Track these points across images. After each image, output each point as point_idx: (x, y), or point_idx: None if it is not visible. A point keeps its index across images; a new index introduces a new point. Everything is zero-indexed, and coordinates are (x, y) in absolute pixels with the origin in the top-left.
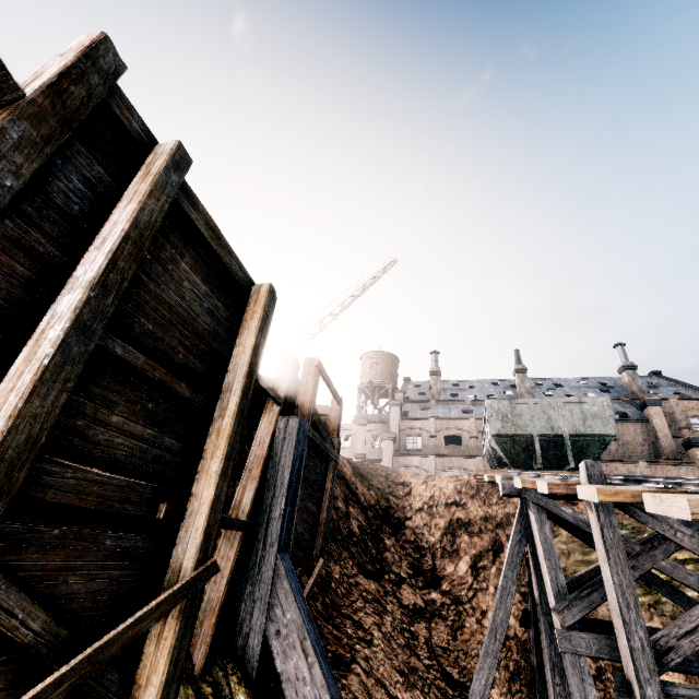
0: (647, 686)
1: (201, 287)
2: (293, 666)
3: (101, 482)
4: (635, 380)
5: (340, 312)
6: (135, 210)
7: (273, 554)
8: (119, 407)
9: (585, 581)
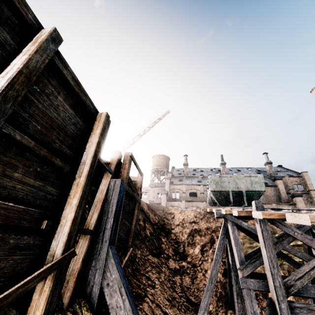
0: (281, 303)
1: (69, 111)
2: (115, 301)
3: (6, 208)
4: (271, 168)
5: (143, 134)
6: (27, 58)
7: (106, 246)
8: (19, 169)
9: (252, 255)
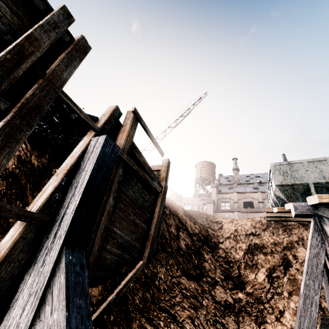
0: None
1: None
2: None
3: None
4: None
5: (175, 126)
6: None
7: (58, 246)
8: None
9: None
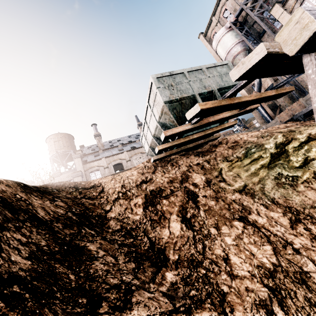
0: None
1: None
2: None
3: None
4: None
5: None
6: None
7: None
8: None
9: None
